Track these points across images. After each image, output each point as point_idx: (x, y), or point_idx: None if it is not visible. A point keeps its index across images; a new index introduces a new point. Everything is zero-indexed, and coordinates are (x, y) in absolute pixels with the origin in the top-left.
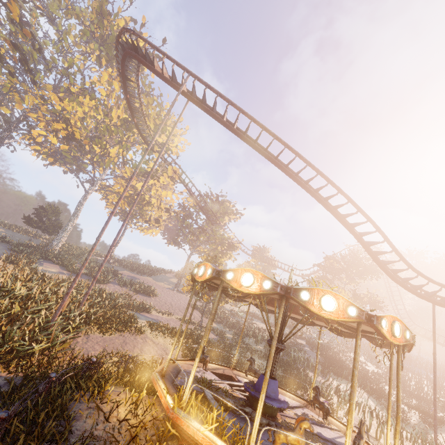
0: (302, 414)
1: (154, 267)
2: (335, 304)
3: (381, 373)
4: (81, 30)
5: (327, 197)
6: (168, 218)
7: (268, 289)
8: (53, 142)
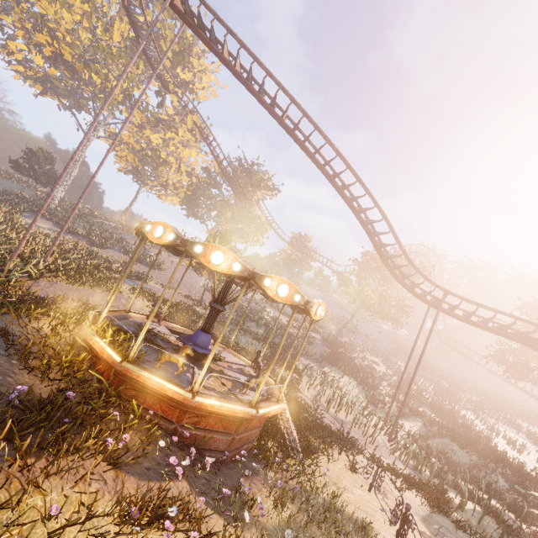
0: (239, 368)
1: None
2: (223, 259)
3: (389, 374)
4: None
5: (336, 174)
6: (189, 185)
7: (171, 241)
8: (38, 63)
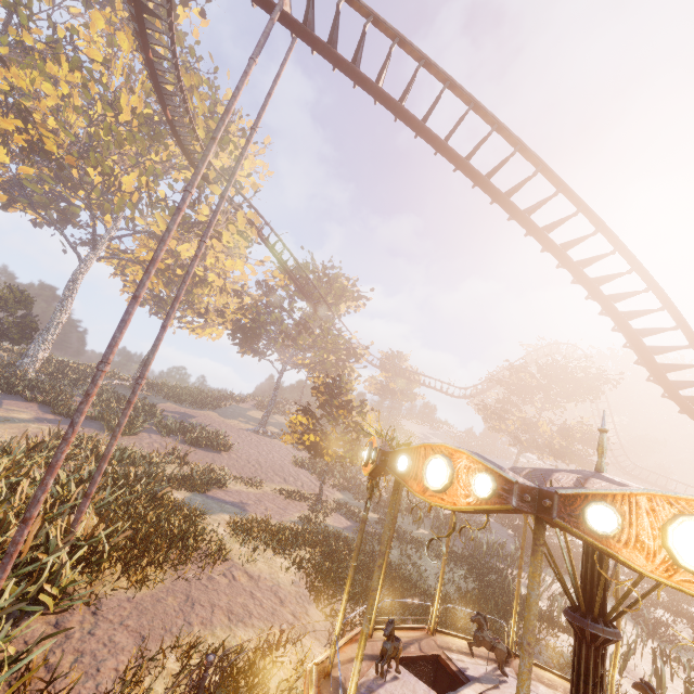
0: None
1: (219, 392)
2: None
3: None
4: None
5: (588, 260)
6: (240, 308)
7: None
8: (1, 160)
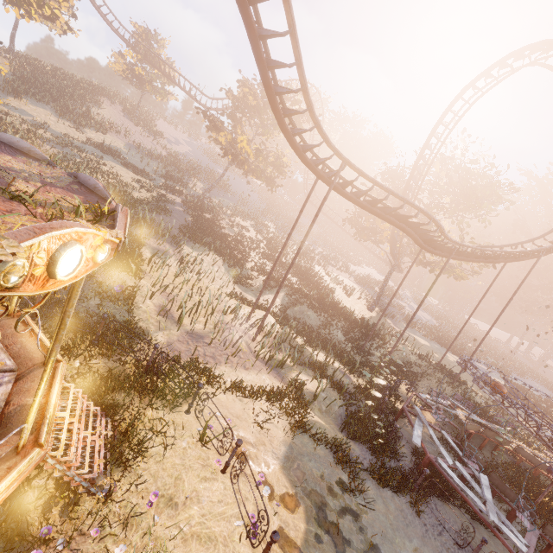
0: None
1: None
2: None
3: (258, 240)
4: None
5: None
6: None
7: None
8: None
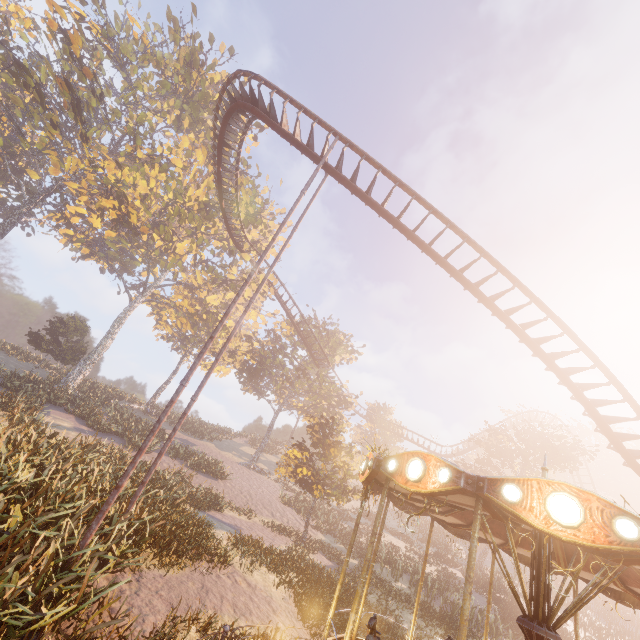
0: None
1: (217, 425)
2: None
3: (591, 639)
4: (160, 81)
5: (543, 339)
6: (249, 351)
7: (632, 541)
8: (96, 226)
